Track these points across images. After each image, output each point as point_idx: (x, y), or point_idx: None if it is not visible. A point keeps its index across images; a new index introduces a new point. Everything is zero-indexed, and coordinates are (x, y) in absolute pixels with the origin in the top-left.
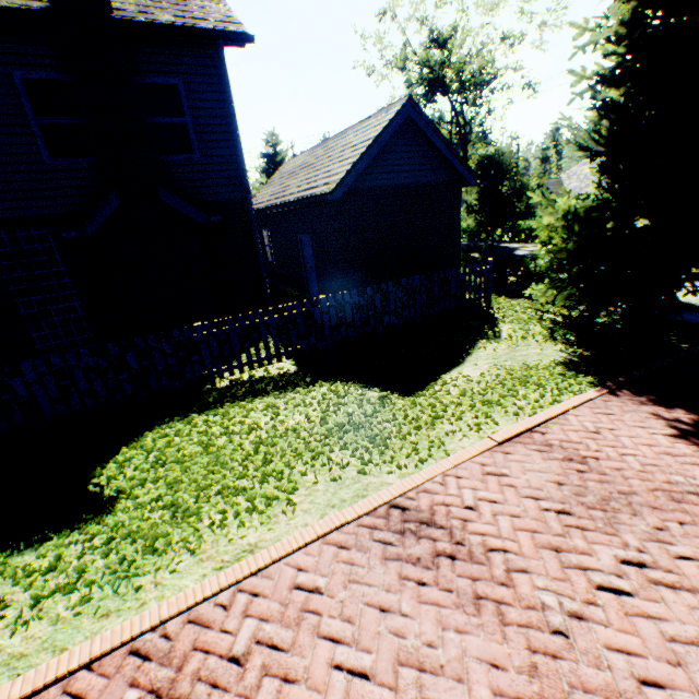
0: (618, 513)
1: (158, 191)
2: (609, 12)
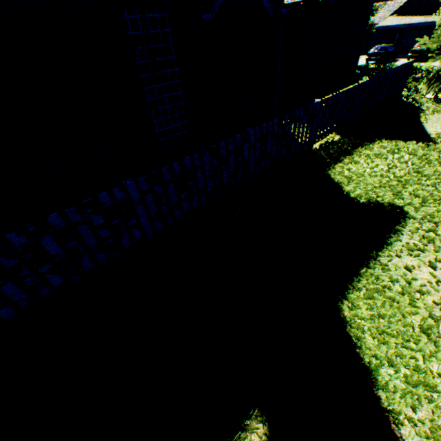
0: None
1: None
2: None
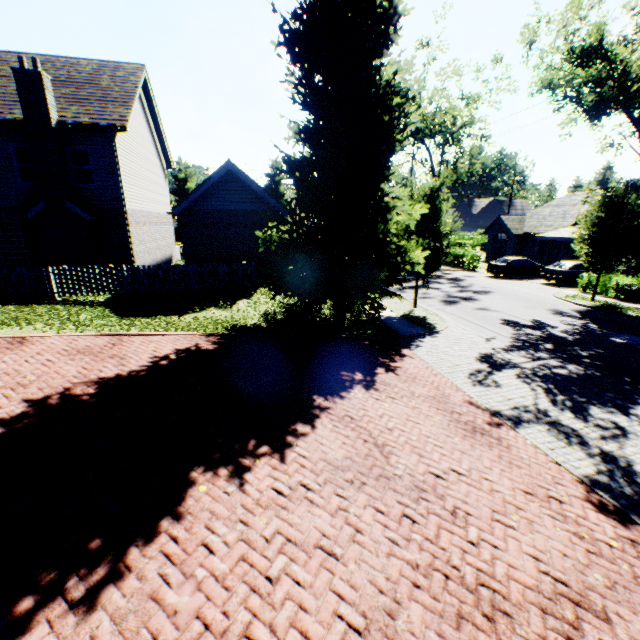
0: (82, 354)
1: (66, 201)
2: (288, 128)
